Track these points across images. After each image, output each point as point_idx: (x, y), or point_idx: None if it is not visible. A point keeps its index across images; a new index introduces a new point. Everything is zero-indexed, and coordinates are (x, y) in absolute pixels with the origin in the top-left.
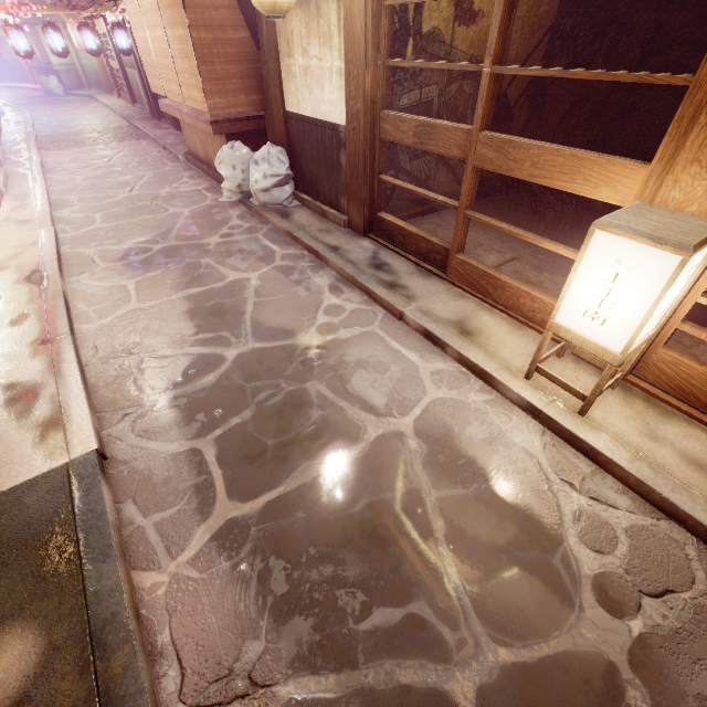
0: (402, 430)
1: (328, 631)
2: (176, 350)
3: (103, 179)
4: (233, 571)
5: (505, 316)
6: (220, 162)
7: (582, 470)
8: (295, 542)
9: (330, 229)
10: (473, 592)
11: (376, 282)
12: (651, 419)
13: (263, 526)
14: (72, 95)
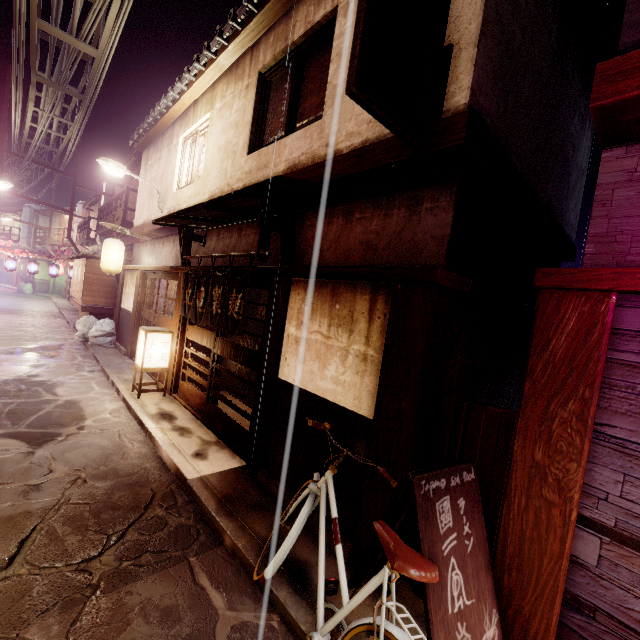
0: (61, 399)
1: None
2: None
3: (12, 327)
4: None
5: (155, 381)
6: (78, 323)
7: (122, 412)
8: None
9: (117, 355)
10: (32, 422)
11: (111, 368)
12: (164, 402)
13: None
14: (37, 295)
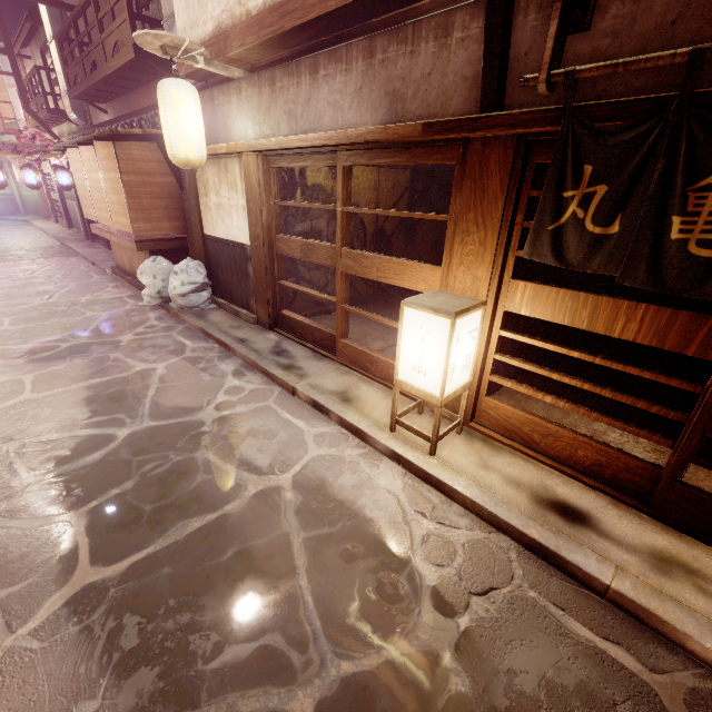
0: (281, 484)
1: (174, 676)
2: (64, 433)
3: (21, 288)
4: (80, 634)
5: (381, 386)
6: (142, 273)
7: (434, 501)
8: (155, 597)
9: (241, 325)
10: (325, 616)
11: (275, 365)
12: (485, 453)
13: (124, 586)
14: (5, 219)
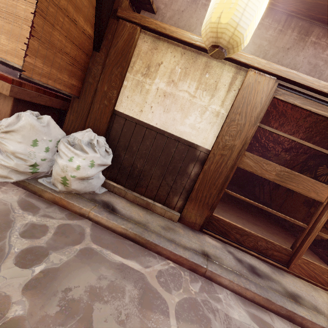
0: None
1: None
2: None
3: None
4: None
5: None
6: (9, 131)
7: None
8: None
9: (169, 225)
10: None
11: (285, 298)
12: None
13: None
14: None
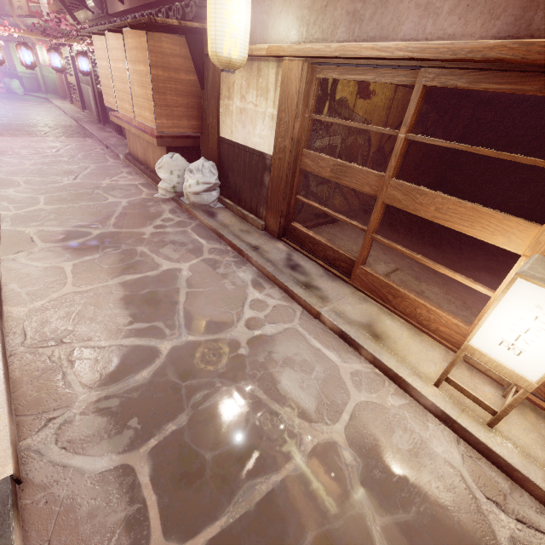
0: (335, 439)
1: None
2: (109, 341)
3: (50, 166)
4: None
5: (403, 321)
6: (160, 167)
7: (501, 485)
8: None
9: (250, 230)
10: None
11: (293, 281)
12: (544, 431)
13: None
14: (30, 95)
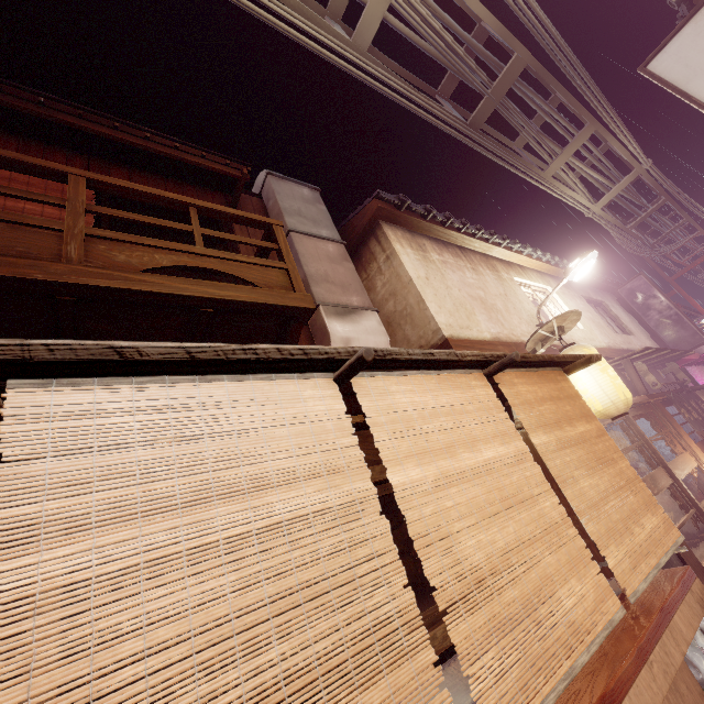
0: None
1: None
2: None
3: None
4: None
5: None
6: None
7: None
8: None
9: None
10: None
11: None
12: None
13: None
14: None
